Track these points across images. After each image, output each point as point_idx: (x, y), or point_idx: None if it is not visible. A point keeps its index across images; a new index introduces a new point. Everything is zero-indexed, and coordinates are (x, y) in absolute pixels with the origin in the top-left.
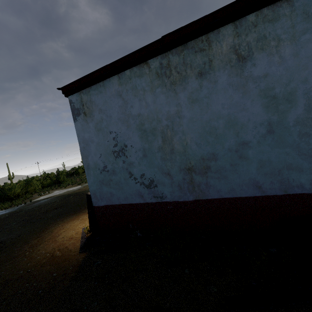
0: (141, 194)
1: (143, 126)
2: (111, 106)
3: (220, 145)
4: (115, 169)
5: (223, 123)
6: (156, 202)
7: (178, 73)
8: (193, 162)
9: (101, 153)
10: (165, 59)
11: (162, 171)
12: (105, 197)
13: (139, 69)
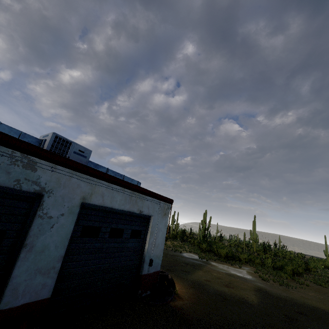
0: None
1: None
2: None
3: None
4: None
5: None
6: None
7: None
8: None
9: None
10: None
11: None
12: None
13: None
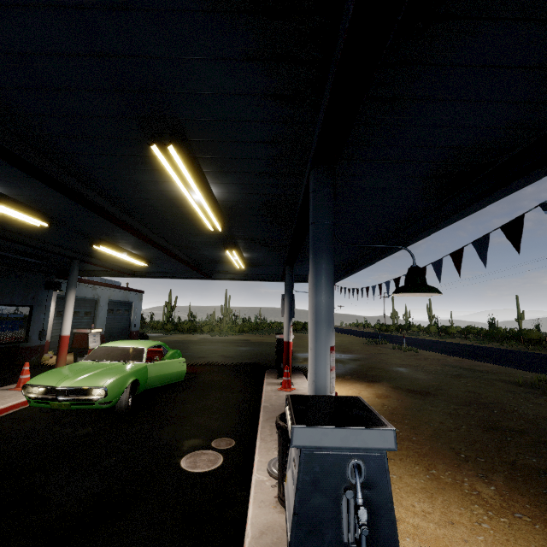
0: None
1: None
2: None
3: None
4: None
5: None
6: None
7: None
8: None
9: None
10: None
11: None
12: None
13: None
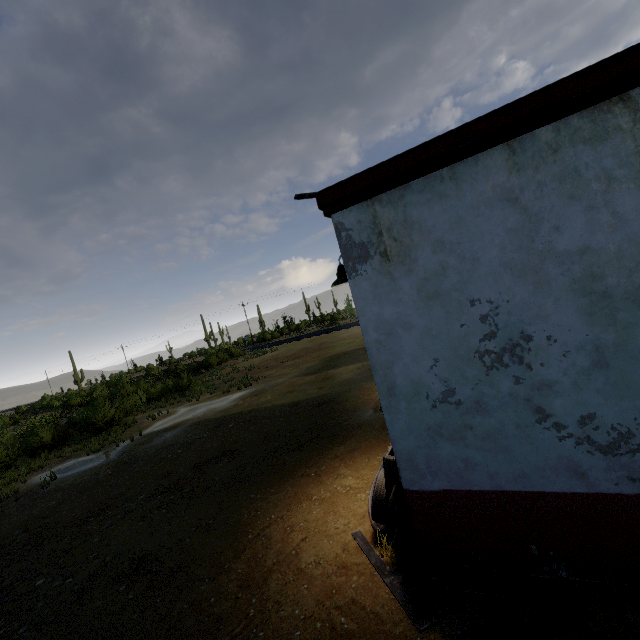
0: (577, 470)
1: (599, 282)
2: (479, 231)
3: None
4: (486, 400)
5: None
6: (636, 493)
7: None
8: None
9: (435, 357)
10: None
11: None
12: (446, 469)
13: (593, 121)
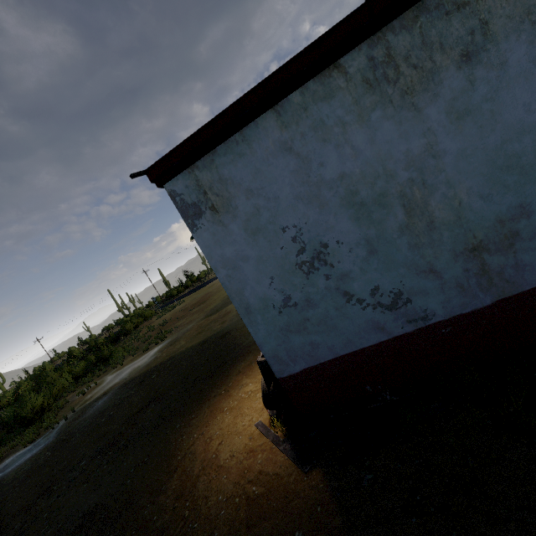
0: (378, 326)
1: (356, 196)
2: (273, 177)
3: (533, 184)
4: (312, 297)
5: (532, 141)
6: (414, 329)
7: (414, 69)
8: (481, 233)
9: (271, 276)
10: (379, 47)
11: (417, 270)
12: (301, 354)
13: (322, 84)
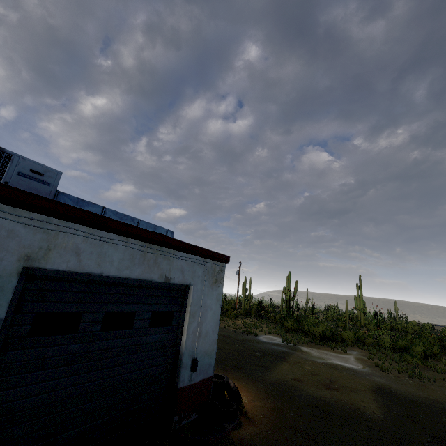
0: None
1: None
2: None
3: None
4: None
5: None
6: None
7: None
8: None
9: None
10: None
11: None
12: None
13: None
